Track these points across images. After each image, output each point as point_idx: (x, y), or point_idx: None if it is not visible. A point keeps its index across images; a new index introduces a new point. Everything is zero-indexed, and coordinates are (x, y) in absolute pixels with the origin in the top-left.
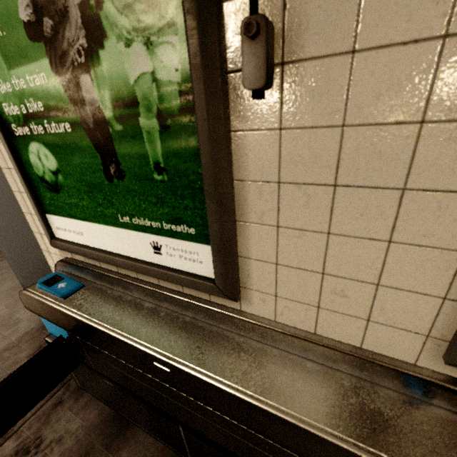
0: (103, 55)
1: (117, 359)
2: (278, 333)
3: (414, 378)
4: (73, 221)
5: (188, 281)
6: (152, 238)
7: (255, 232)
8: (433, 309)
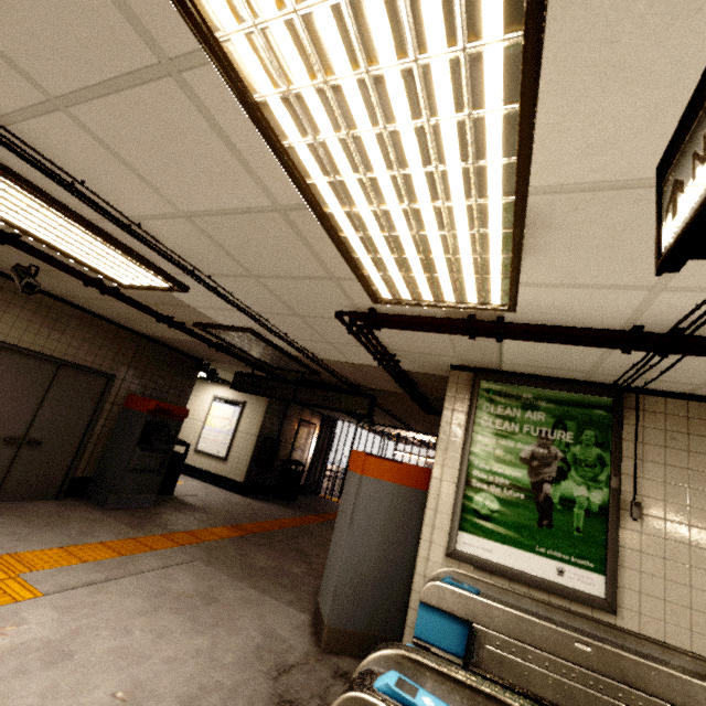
0: (563, 483)
1: (531, 649)
2: (645, 639)
3: None
4: (487, 541)
5: (585, 596)
6: (559, 565)
7: (628, 573)
8: None
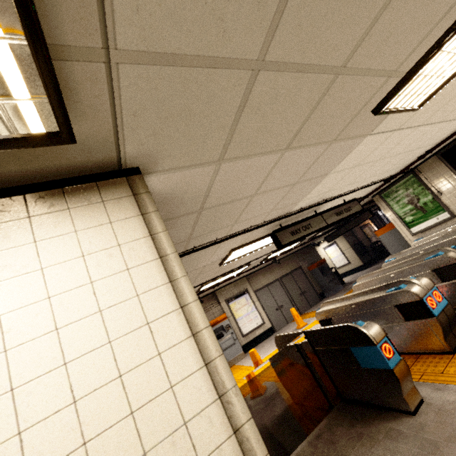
0: (420, 201)
1: None
2: None
3: None
4: (417, 226)
5: (446, 219)
6: (435, 218)
7: (451, 206)
8: None
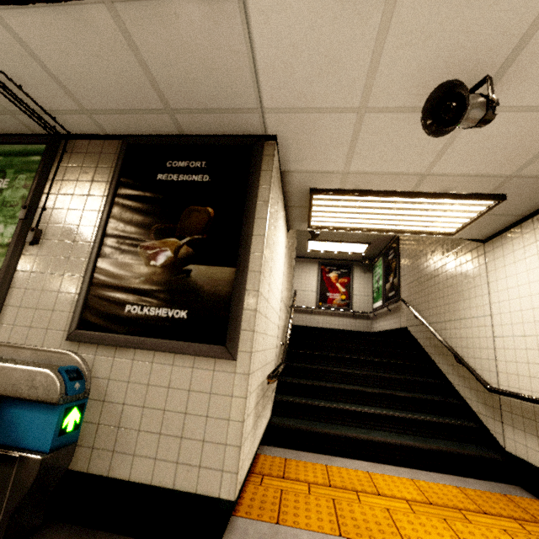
0: None
1: None
2: (4, 345)
3: (54, 351)
4: None
5: None
6: None
7: (16, 292)
8: (67, 318)
